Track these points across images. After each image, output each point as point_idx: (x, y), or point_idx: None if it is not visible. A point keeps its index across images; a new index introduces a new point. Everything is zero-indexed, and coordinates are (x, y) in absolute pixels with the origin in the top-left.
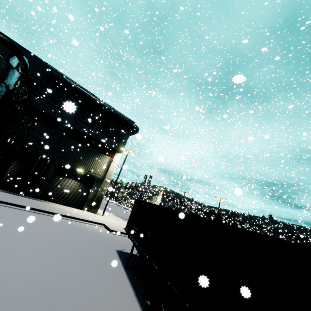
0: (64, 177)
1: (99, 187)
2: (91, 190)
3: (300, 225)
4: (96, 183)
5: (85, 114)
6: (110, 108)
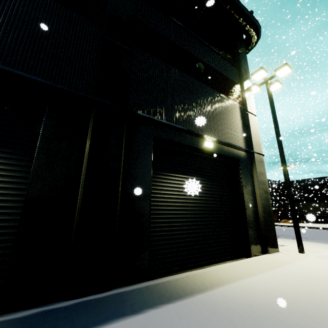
0: (176, 177)
1: (252, 181)
2: (243, 193)
3: None
4: (245, 173)
5: None
6: None
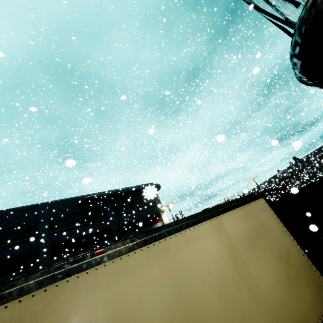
0: None
1: None
2: None
3: (319, 147)
4: None
5: (119, 208)
6: (131, 188)
